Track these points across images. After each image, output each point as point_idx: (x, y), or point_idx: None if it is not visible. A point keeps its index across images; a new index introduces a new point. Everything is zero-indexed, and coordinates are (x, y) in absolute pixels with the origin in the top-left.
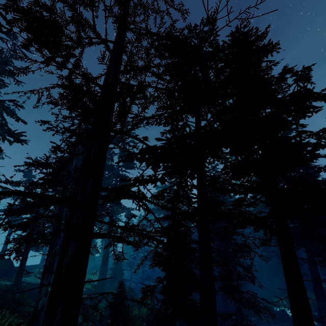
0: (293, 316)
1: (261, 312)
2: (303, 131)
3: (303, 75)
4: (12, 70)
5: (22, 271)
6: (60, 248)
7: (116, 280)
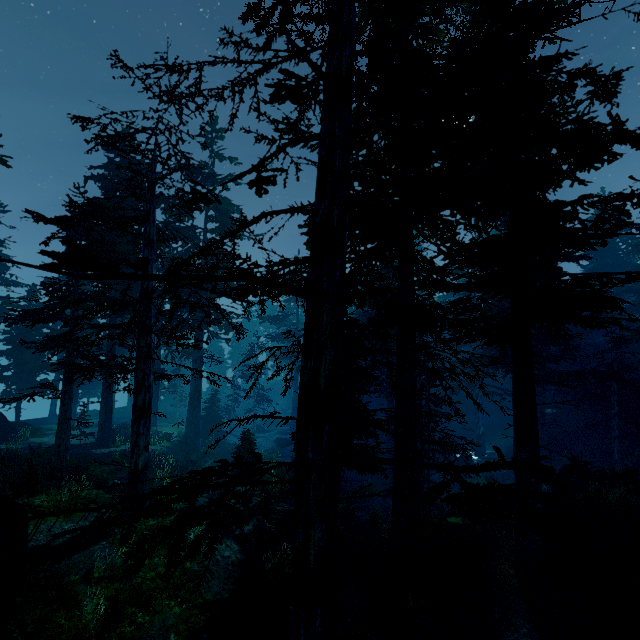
0: (517, 444)
1: (457, 452)
2: (592, 195)
3: (608, 87)
4: (224, 38)
5: (68, 421)
6: (308, 358)
7: (212, 433)
